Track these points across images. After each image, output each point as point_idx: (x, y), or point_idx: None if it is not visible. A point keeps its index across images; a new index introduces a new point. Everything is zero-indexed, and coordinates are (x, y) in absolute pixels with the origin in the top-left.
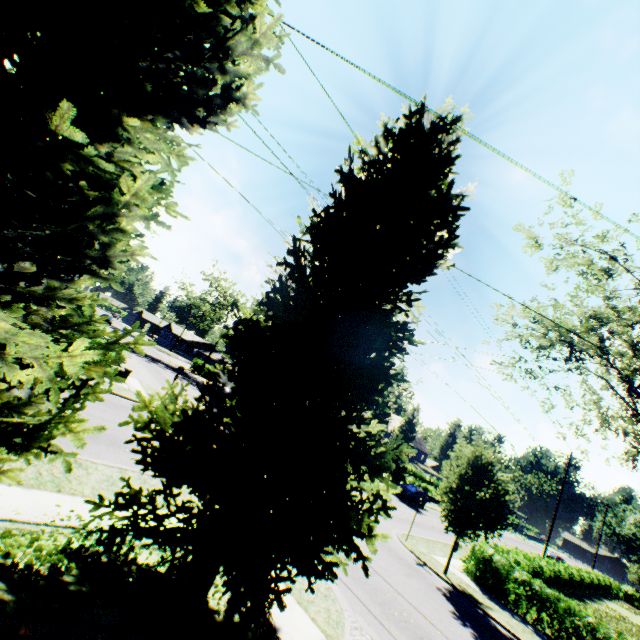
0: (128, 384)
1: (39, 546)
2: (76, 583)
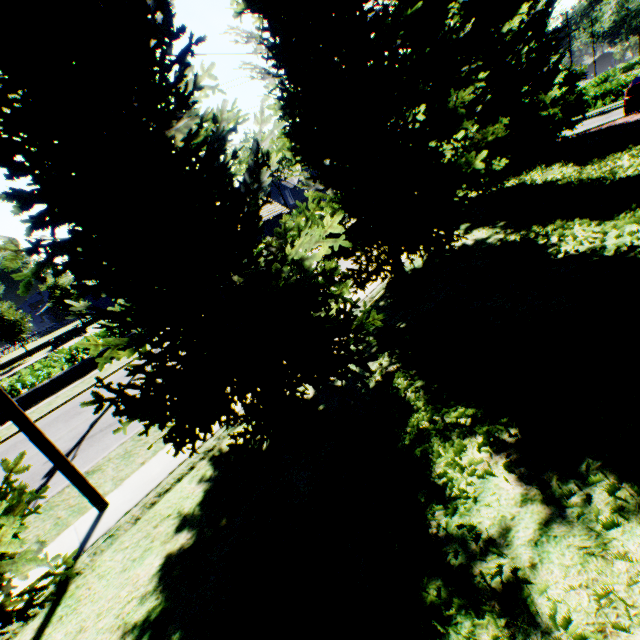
0: None
1: None
2: None
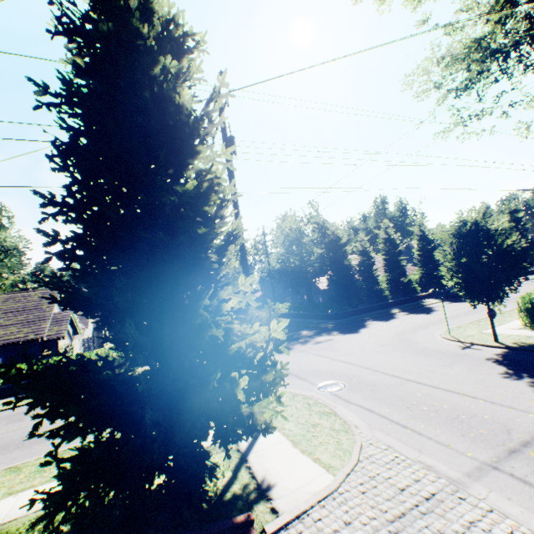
0: None
1: None
2: None
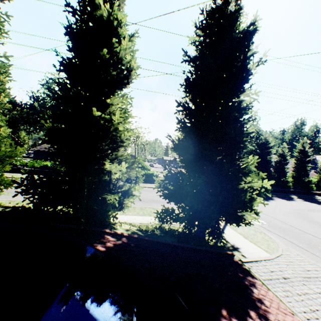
0: None
1: (148, 227)
2: (159, 233)
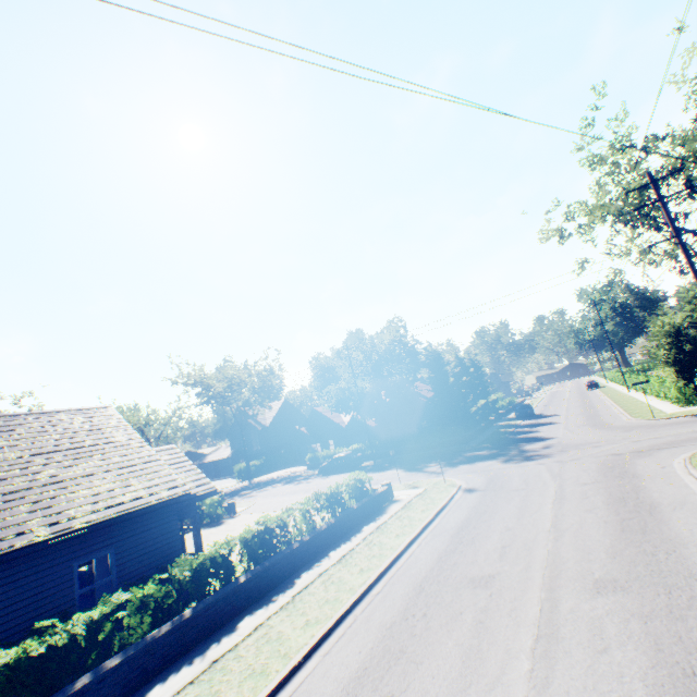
0: (395, 496)
1: None
2: None
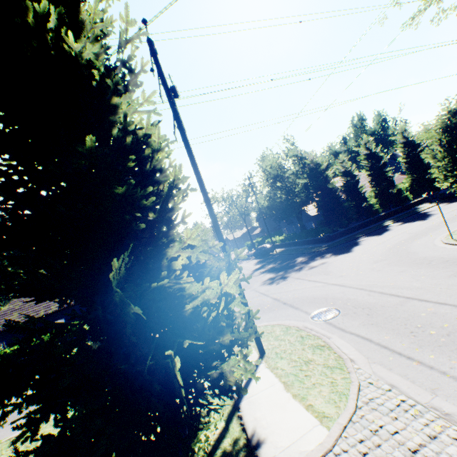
0: None
1: None
2: None
